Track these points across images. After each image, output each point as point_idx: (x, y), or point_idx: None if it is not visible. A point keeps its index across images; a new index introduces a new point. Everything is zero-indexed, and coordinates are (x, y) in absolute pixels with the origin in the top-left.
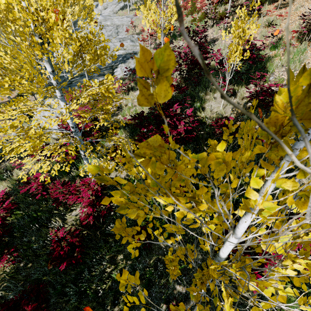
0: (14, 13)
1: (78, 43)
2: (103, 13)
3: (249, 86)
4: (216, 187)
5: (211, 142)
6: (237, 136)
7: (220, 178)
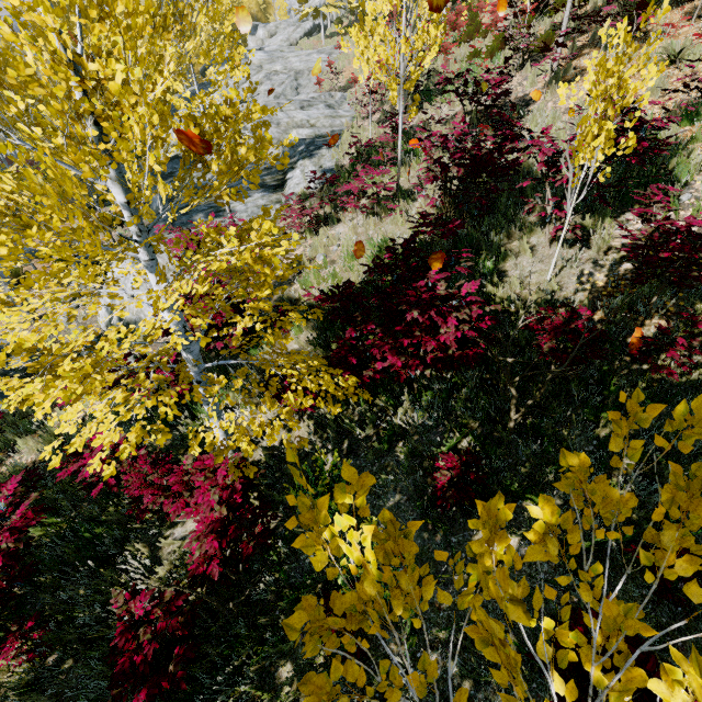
0: (20, 69)
1: (194, 131)
2: (268, 46)
3: (622, 219)
4: None
5: (571, 459)
6: (661, 444)
7: (602, 577)
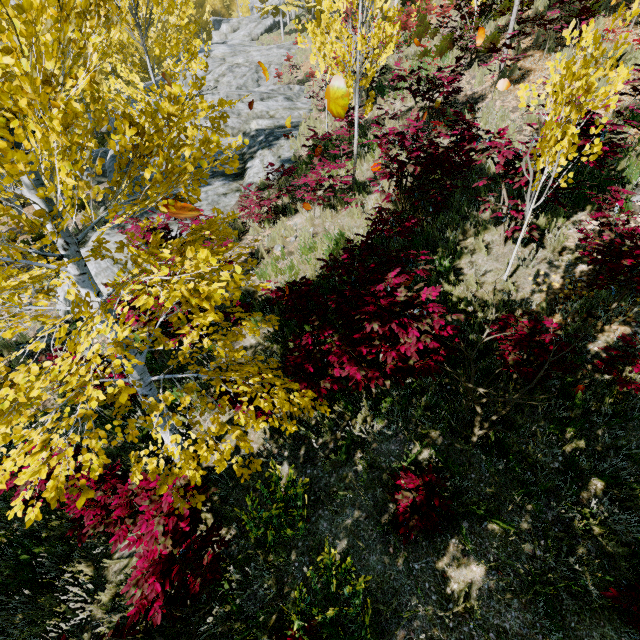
0: None
1: (130, 131)
2: (230, 41)
3: (575, 219)
4: (510, 526)
5: None
6: None
7: None
